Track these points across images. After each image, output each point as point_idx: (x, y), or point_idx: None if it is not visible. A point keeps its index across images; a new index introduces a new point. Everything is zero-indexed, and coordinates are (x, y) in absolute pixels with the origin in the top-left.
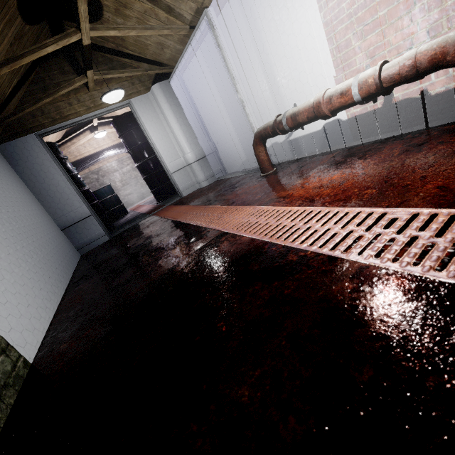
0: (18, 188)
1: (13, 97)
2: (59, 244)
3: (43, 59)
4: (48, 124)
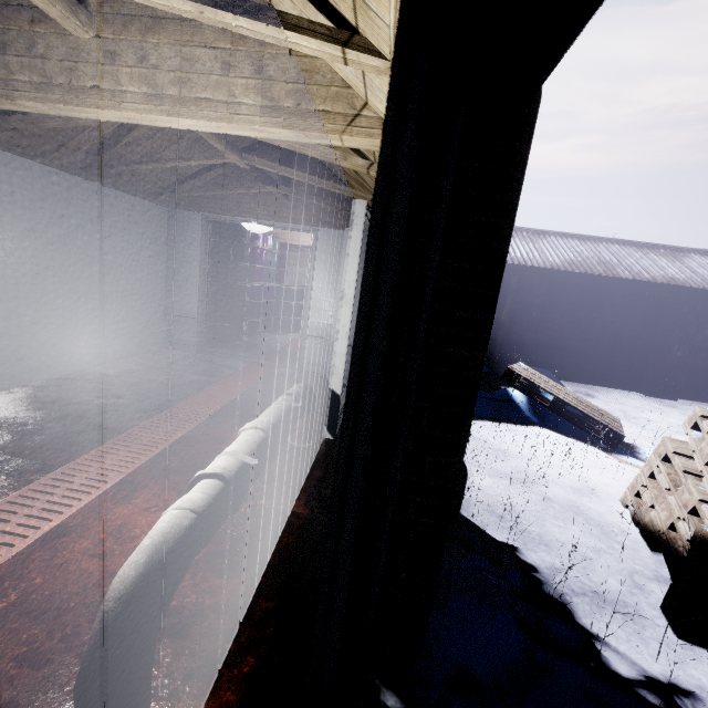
0: (138, 258)
1: (203, 174)
2: (127, 329)
3: (260, 147)
4: (223, 210)
